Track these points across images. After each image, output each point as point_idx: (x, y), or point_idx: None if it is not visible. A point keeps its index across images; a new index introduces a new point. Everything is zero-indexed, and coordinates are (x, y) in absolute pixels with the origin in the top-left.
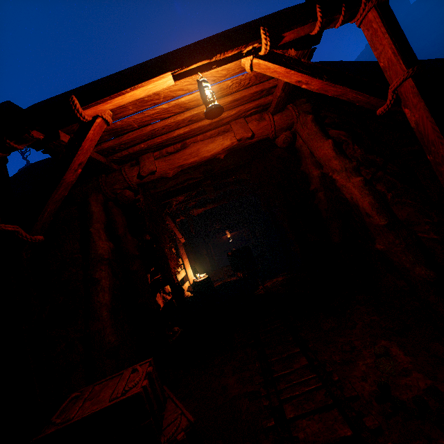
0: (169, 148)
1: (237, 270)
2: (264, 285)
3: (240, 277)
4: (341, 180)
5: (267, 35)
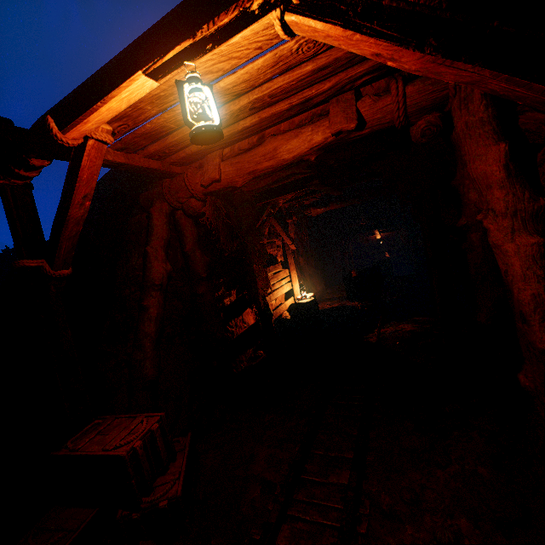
0: (243, 142)
1: (353, 299)
2: (382, 330)
3: (357, 307)
4: (496, 233)
5: None
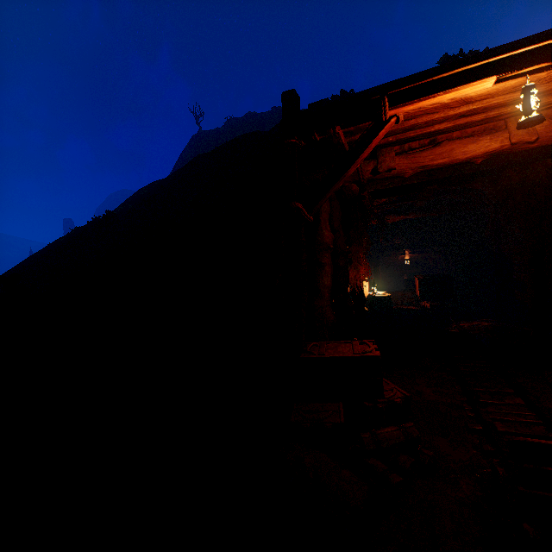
0: (413, 143)
1: (426, 298)
2: (459, 324)
3: (425, 307)
4: None
5: None
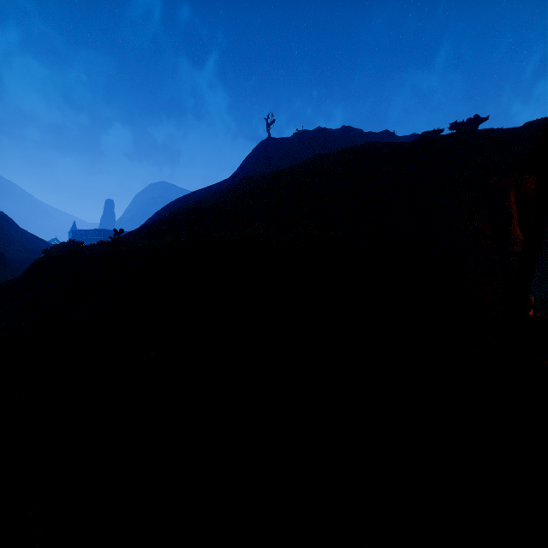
0: None
1: None
2: None
3: None
4: None
5: None
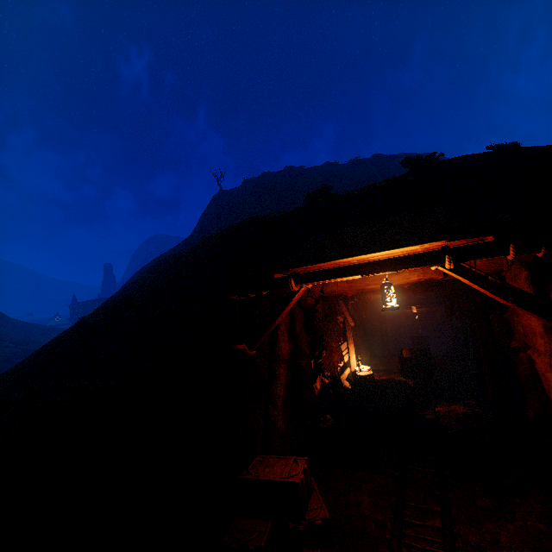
0: None
1: (407, 376)
2: (436, 408)
3: (410, 384)
4: (540, 365)
5: (451, 262)
